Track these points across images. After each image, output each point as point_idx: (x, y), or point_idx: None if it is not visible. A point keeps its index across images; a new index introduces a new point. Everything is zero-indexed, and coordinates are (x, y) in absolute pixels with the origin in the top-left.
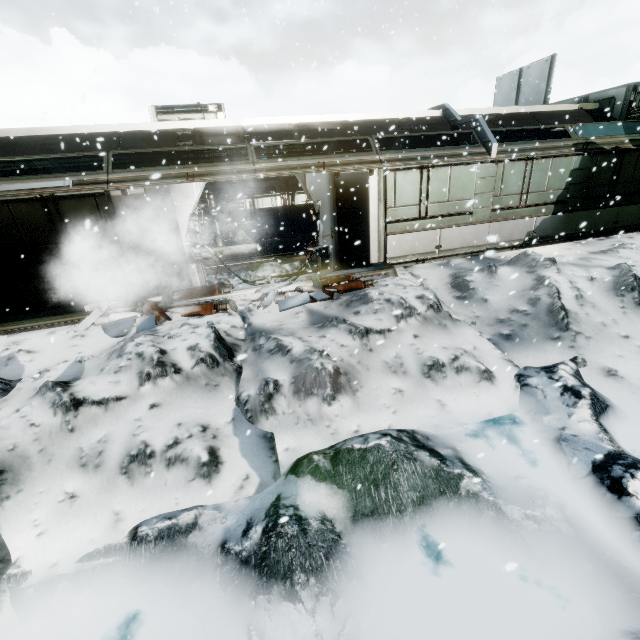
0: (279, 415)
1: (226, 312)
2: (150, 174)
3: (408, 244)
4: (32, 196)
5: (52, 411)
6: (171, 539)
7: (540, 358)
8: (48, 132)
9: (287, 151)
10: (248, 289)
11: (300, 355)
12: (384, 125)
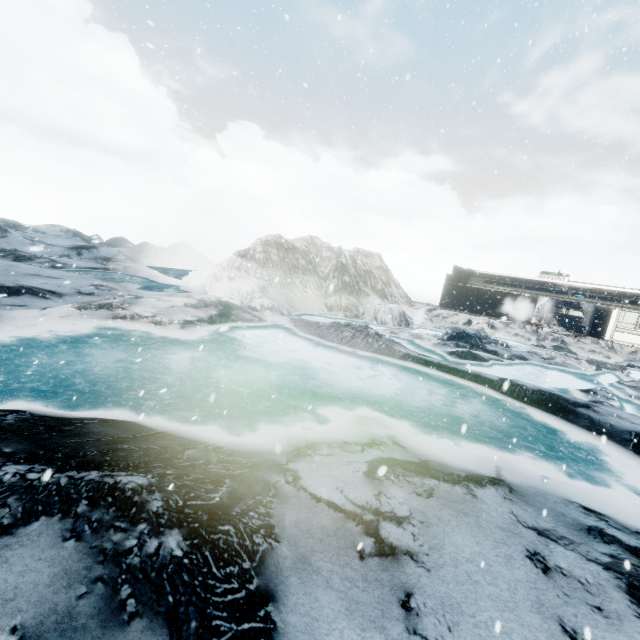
0: (545, 342)
1: (539, 329)
2: (534, 292)
3: (625, 337)
4: (503, 291)
5: (502, 325)
6: (520, 342)
7: (634, 364)
8: (507, 275)
9: (593, 295)
10: (548, 329)
11: (556, 336)
12: (639, 296)
